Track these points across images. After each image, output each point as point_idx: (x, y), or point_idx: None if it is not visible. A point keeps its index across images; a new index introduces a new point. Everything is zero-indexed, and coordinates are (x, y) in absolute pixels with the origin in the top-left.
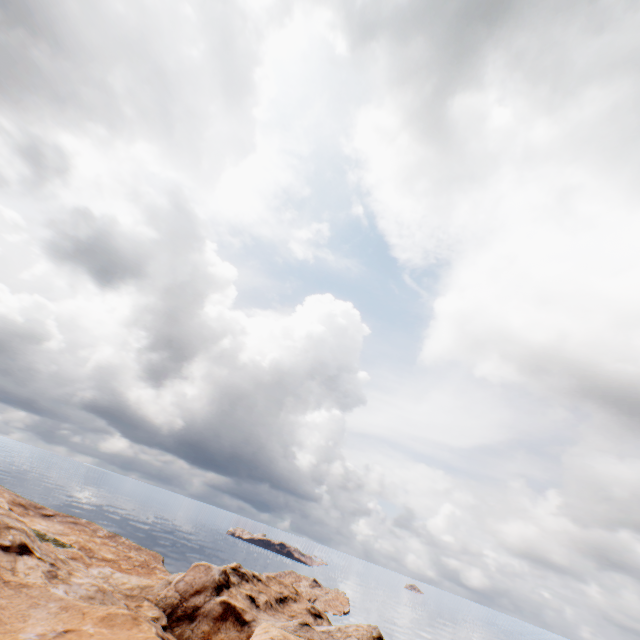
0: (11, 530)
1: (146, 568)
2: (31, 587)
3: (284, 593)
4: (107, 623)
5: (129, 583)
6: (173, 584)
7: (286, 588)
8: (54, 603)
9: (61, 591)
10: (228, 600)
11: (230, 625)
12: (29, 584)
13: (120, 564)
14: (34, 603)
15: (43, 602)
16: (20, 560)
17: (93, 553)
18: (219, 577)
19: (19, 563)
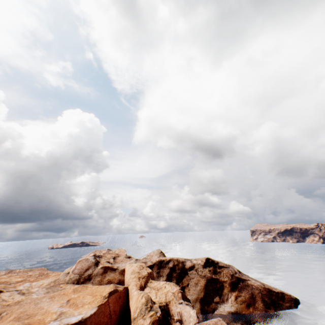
0: None
1: (43, 275)
2: (23, 301)
3: (113, 256)
4: (77, 291)
5: (45, 283)
6: (71, 273)
7: (112, 254)
8: (44, 299)
9: (36, 296)
10: (104, 265)
11: (109, 273)
12: (20, 300)
13: (29, 280)
14: (35, 303)
15: (38, 301)
16: (1, 296)
17: (9, 282)
18: (94, 260)
19: (2, 297)
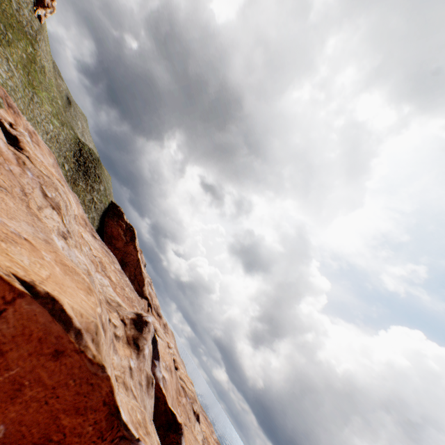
0: (196, 403)
1: None
2: (198, 442)
3: None
4: None
5: None
6: None
7: None
8: None
9: None
10: None
11: None
12: (198, 440)
13: None
14: None
15: None
16: (196, 422)
17: None
18: None
19: (196, 424)
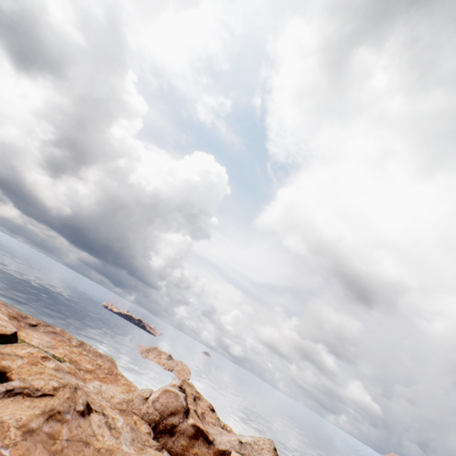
0: (78, 392)
1: (113, 375)
2: (114, 452)
3: (194, 394)
4: None
5: (116, 397)
6: (151, 403)
7: (193, 389)
8: None
9: (124, 445)
10: (197, 424)
11: (201, 443)
12: (111, 448)
13: (98, 374)
14: None
15: None
16: (91, 421)
17: (79, 365)
18: (186, 404)
19: (93, 424)
